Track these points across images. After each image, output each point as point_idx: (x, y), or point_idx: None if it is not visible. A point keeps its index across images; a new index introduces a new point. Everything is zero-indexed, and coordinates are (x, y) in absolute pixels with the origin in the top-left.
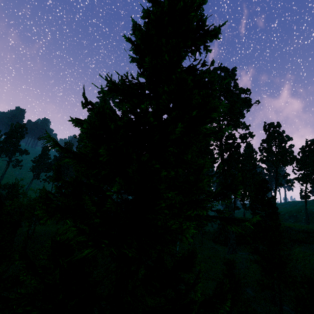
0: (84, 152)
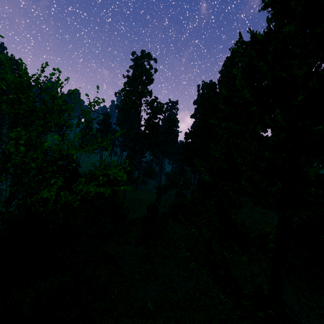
0: (282, 126)
